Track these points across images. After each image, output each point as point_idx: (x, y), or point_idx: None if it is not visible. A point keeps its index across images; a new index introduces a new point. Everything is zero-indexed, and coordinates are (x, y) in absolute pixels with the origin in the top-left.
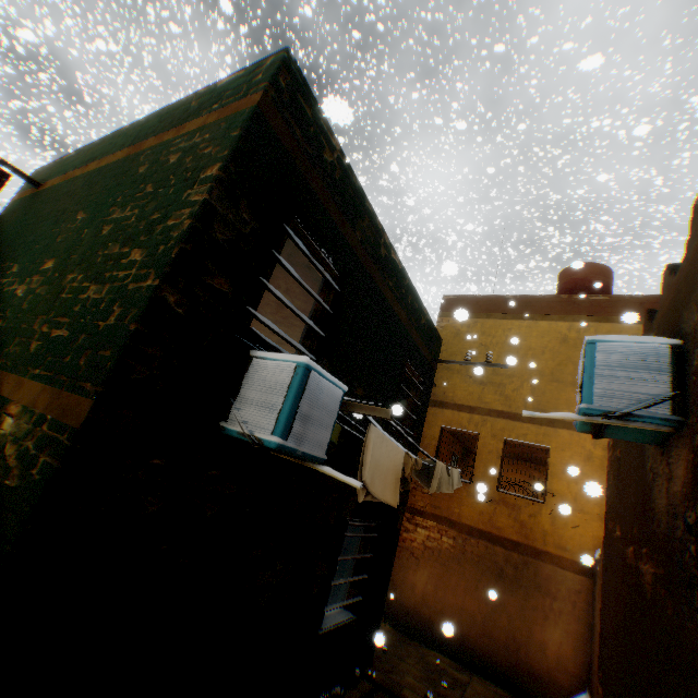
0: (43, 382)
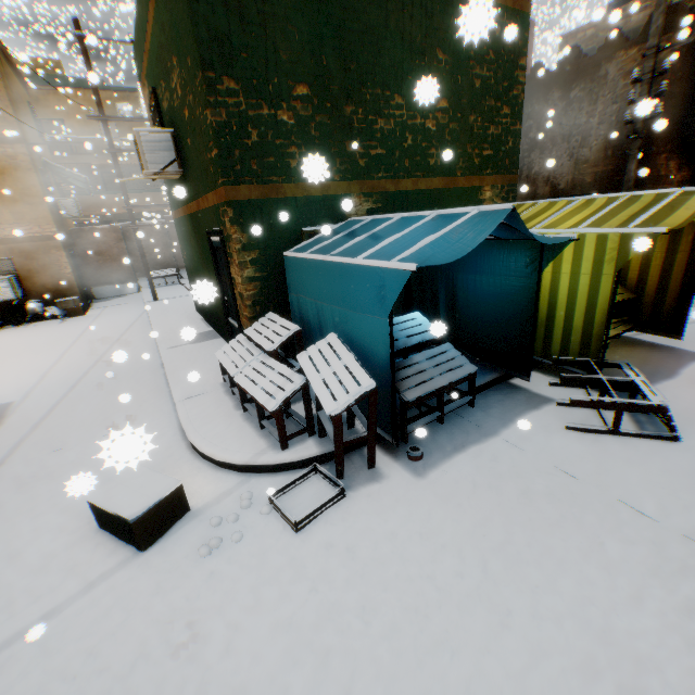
0: (493, 175)
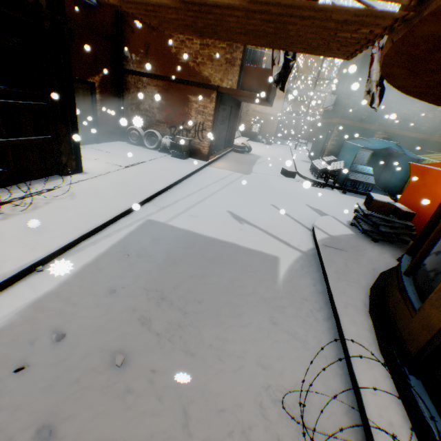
0: None
